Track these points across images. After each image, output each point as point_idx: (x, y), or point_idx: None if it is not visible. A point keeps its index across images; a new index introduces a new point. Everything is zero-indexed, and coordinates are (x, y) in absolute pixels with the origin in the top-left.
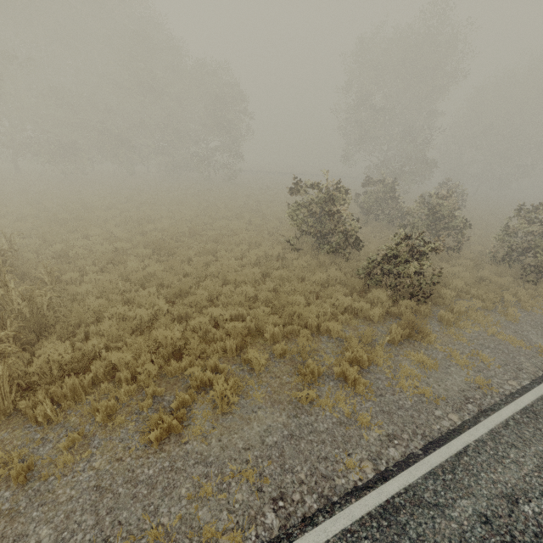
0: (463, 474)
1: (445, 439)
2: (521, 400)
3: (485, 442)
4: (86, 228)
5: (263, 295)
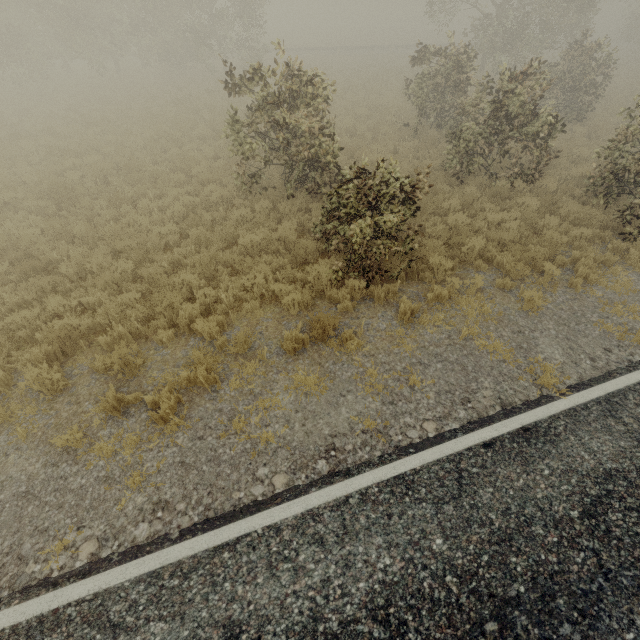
0: (198, 581)
1: (229, 517)
2: (407, 462)
3: (281, 530)
4: None
5: (143, 273)
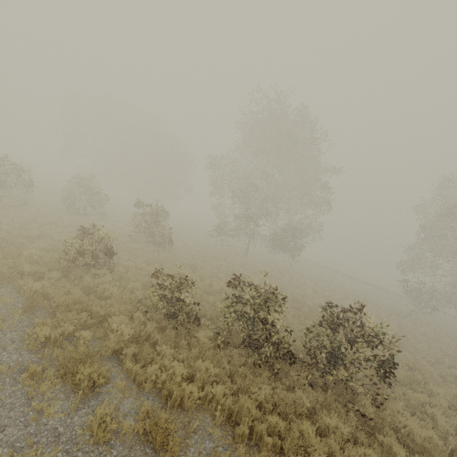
0: None
1: None
2: None
3: None
4: None
5: None
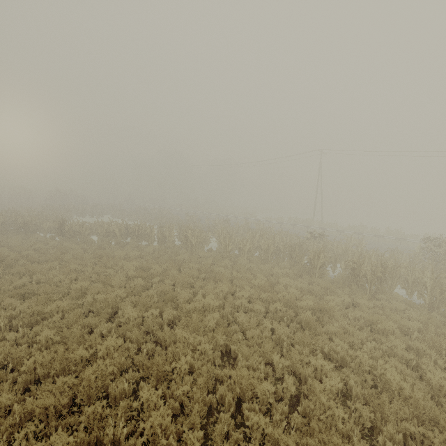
0: None
1: None
2: None
3: None
4: None
5: None
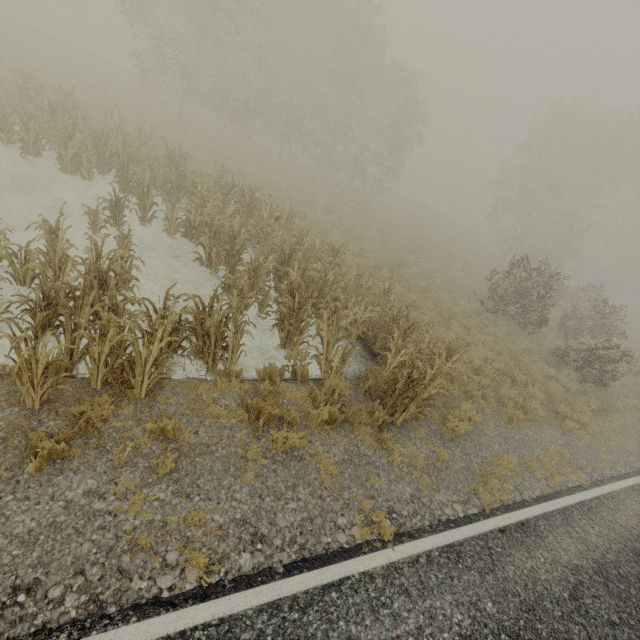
0: None
1: None
2: None
3: None
4: (326, 231)
5: (498, 347)
